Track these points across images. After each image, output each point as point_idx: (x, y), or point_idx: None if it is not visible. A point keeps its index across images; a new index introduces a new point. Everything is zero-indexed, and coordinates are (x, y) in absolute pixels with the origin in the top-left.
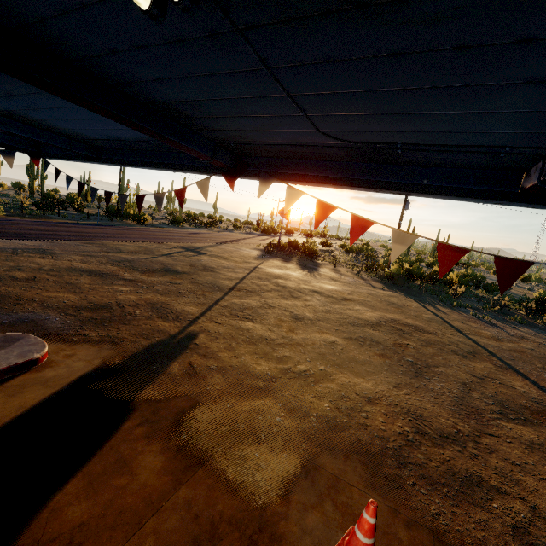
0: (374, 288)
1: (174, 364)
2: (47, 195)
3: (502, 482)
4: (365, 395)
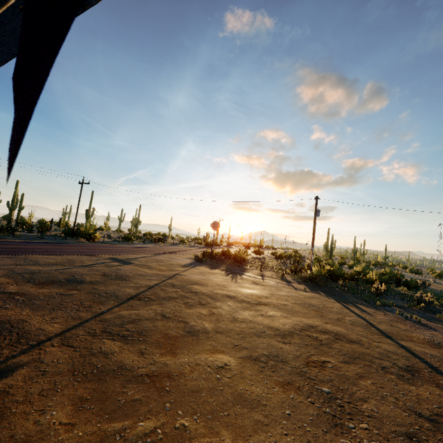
0: (295, 290)
1: None
2: (21, 222)
3: None
4: None
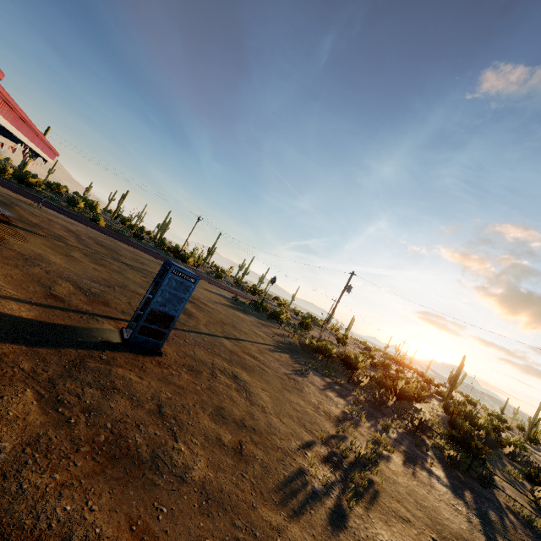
0: (259, 330)
1: (9, 226)
2: (161, 242)
3: (2, 255)
4: (43, 256)
